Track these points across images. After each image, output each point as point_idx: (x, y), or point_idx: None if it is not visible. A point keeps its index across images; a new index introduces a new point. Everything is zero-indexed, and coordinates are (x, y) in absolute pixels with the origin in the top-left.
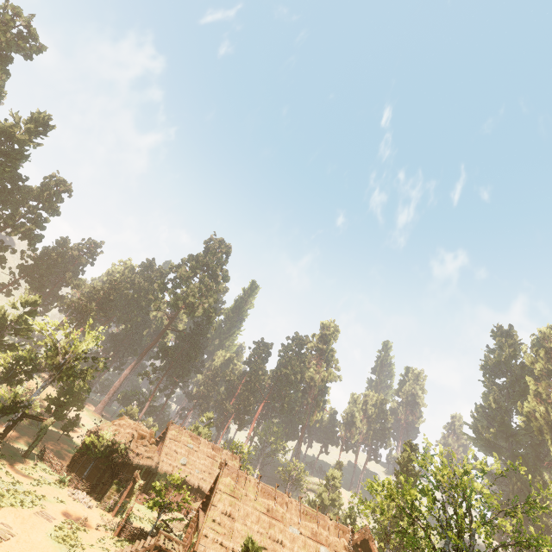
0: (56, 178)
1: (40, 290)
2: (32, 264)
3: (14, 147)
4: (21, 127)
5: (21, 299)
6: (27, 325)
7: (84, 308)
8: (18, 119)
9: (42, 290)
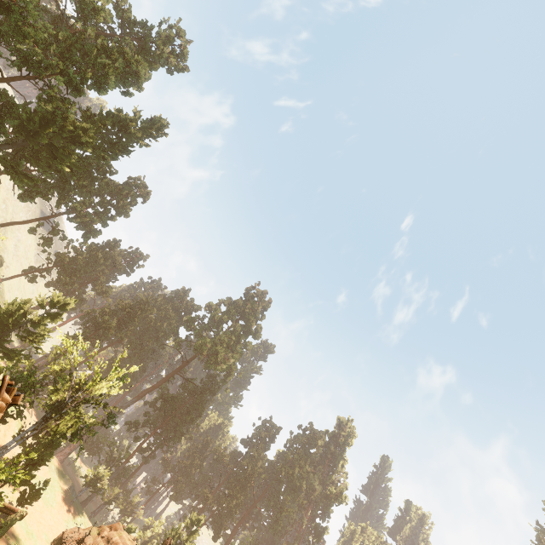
0: (141, 181)
1: (68, 286)
2: (72, 256)
3: (122, 139)
4: (137, 124)
5: (53, 297)
6: (43, 331)
7: (105, 322)
8: (139, 116)
9: (69, 287)
